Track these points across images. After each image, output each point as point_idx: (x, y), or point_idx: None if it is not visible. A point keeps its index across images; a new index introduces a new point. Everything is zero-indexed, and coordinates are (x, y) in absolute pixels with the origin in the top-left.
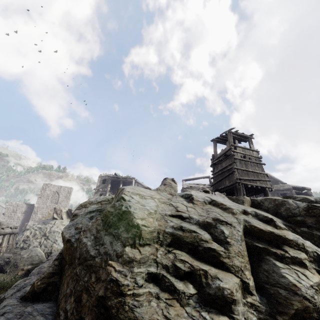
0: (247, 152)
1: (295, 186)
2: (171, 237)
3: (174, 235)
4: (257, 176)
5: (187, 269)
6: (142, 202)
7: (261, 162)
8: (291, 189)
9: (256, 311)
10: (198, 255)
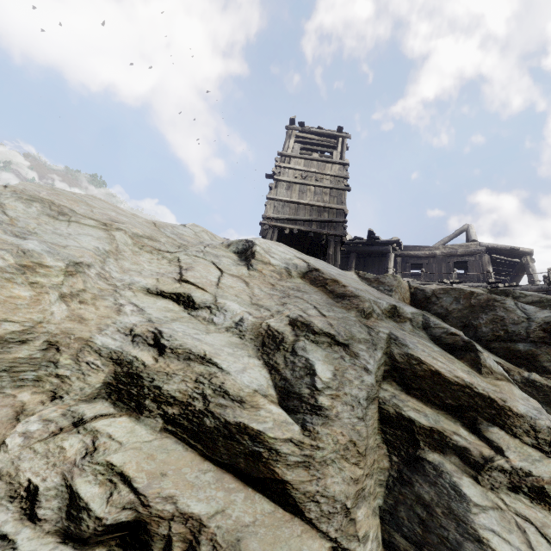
0: (315, 166)
1: (494, 246)
2: None
3: None
4: (318, 214)
5: None
6: None
7: (343, 185)
8: (483, 252)
9: None
10: None
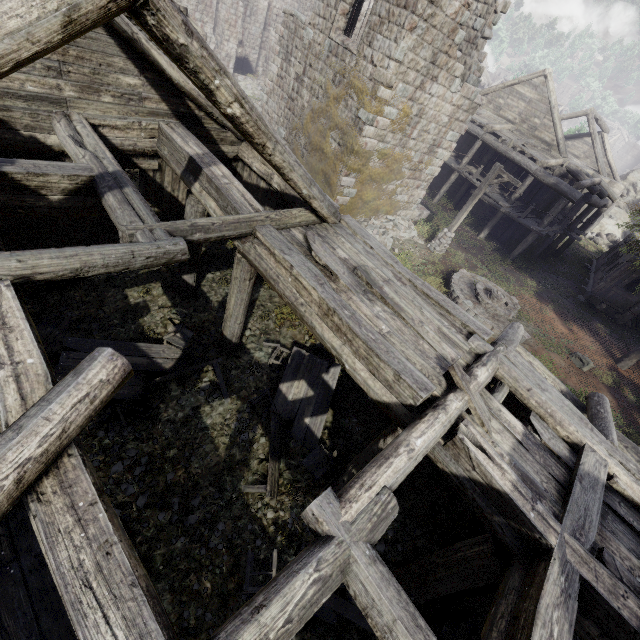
0: None
1: None
2: (632, 184)
3: (633, 184)
4: None
5: (628, 189)
6: (635, 174)
7: None
8: None
9: (632, 201)
10: (633, 189)
